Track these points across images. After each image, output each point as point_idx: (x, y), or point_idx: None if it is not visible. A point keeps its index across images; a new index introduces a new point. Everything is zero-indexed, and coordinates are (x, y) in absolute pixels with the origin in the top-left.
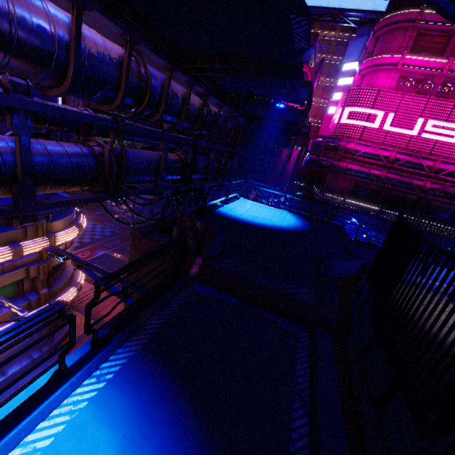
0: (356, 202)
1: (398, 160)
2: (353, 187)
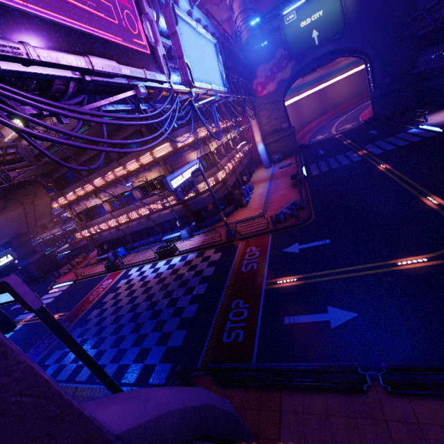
0: None
1: None
2: None
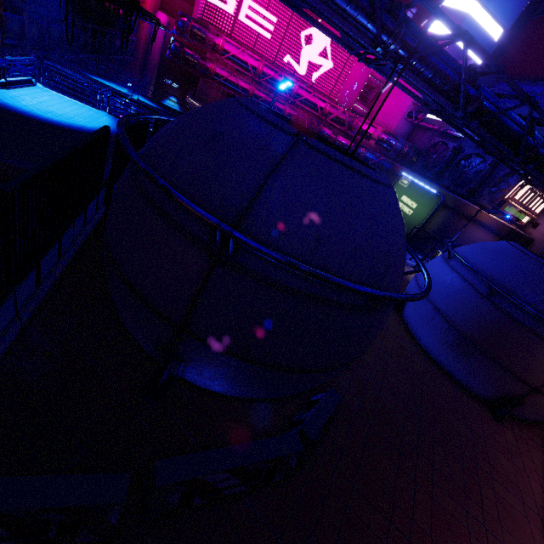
0: None
1: (265, 75)
2: None
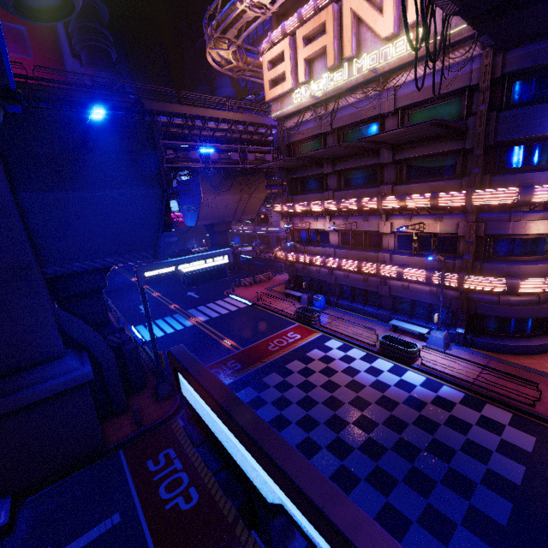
0: None
1: None
2: None
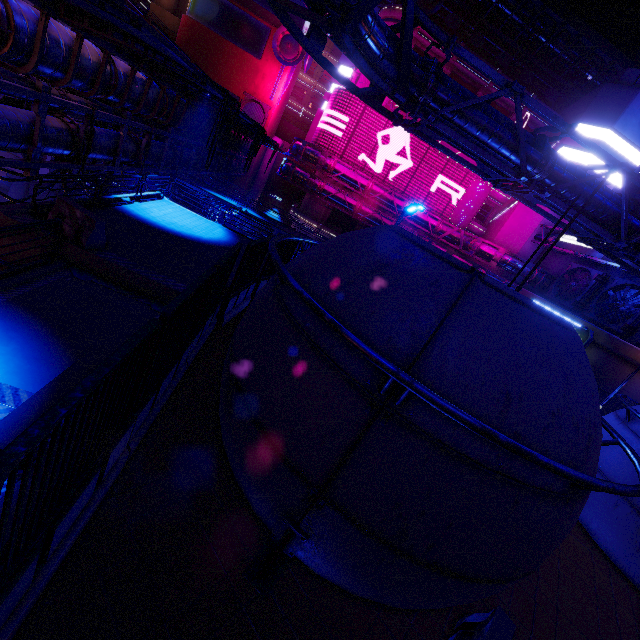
0: (330, 233)
1: (374, 193)
2: (330, 214)
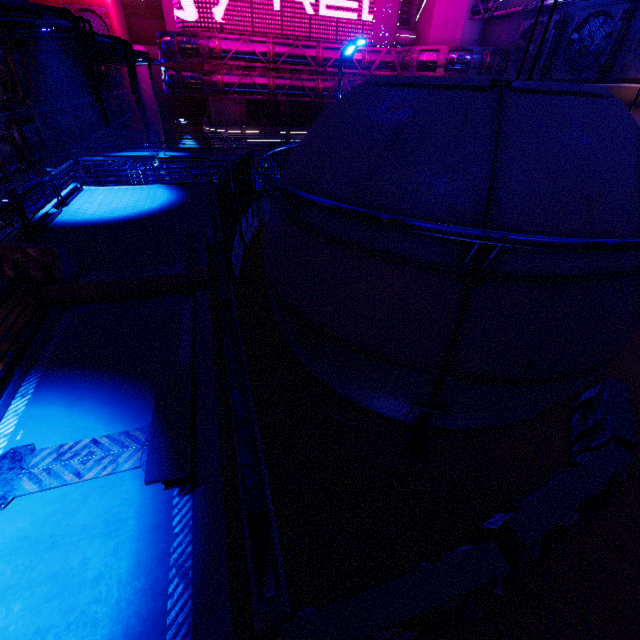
0: (258, 131)
1: (279, 56)
2: (247, 110)
